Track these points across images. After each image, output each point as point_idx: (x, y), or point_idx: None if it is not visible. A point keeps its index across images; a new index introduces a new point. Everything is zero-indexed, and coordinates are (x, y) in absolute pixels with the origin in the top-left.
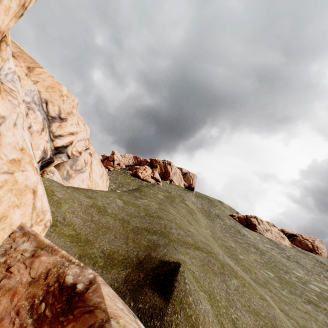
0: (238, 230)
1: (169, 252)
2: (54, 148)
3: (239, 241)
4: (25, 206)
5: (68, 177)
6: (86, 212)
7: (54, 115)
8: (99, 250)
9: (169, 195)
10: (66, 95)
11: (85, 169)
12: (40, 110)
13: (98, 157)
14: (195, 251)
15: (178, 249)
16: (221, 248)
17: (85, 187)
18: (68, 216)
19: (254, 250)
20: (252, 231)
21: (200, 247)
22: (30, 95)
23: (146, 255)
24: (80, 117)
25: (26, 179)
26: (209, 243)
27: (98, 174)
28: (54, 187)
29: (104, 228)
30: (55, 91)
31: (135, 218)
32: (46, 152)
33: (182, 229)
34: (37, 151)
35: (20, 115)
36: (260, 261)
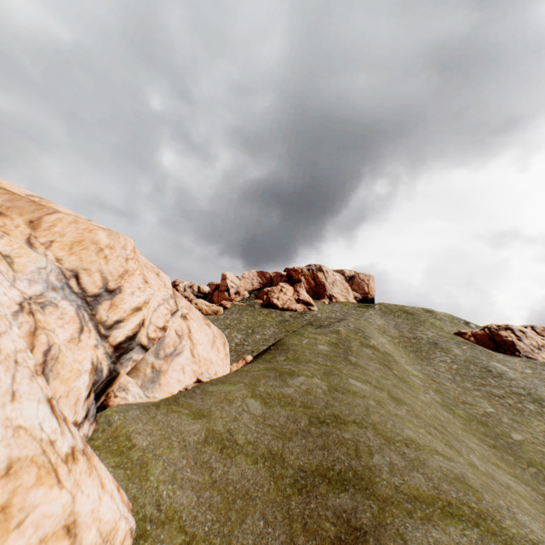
0: (485, 368)
1: None
2: (112, 350)
3: (496, 393)
4: None
5: (157, 375)
6: (198, 462)
7: (95, 291)
8: None
9: (337, 339)
10: (108, 245)
11: (182, 347)
12: (68, 296)
13: (198, 313)
14: (448, 530)
15: (409, 538)
16: (471, 429)
17: (190, 379)
18: (164, 492)
19: (534, 407)
20: (511, 356)
21: (452, 502)
22: (40, 278)
23: None
24: (148, 264)
25: (38, 527)
26: (461, 469)
27: (205, 344)
28: (129, 426)
29: (239, 500)
30: (86, 248)
31: (291, 440)
32: (98, 368)
33: (393, 446)
34: (78, 381)
35: (0, 370)
36: None
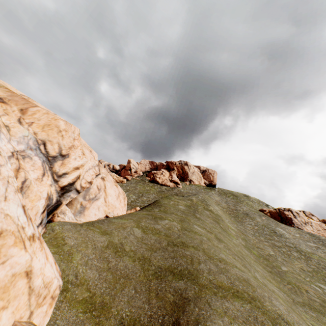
0: (273, 230)
1: (202, 313)
2: (59, 189)
3: (277, 244)
4: (17, 298)
5: (83, 209)
6: (102, 257)
7: (54, 154)
8: (117, 320)
9: (190, 203)
10: (65, 129)
11: (100, 196)
12: (38, 154)
13: (111, 178)
14: (234, 303)
15: (212, 304)
16: (259, 261)
17: (102, 214)
18: (81, 270)
19: (297, 254)
20: (289, 226)
21: (239, 291)
22: (24, 141)
23: (173, 323)
24: (86, 144)
25: (12, 267)
26: (247, 276)
27: (113, 196)
28: (64, 233)
29: (122, 279)
30: (51, 129)
31: (156, 252)
32: (51, 197)
33: (212, 260)
34: (39, 202)
35: (0, 184)
36: (307, 269)
